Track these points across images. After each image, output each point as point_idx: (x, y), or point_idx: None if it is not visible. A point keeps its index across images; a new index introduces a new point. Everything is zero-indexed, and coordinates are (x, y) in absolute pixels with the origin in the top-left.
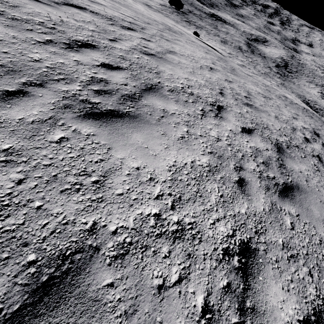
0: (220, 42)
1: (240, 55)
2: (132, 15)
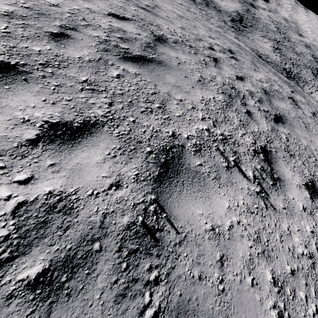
0: None
1: (193, 7)
2: None
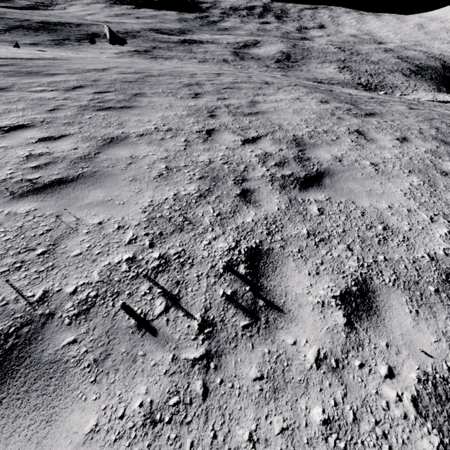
0: (198, 62)
1: (225, 67)
2: (55, 56)
